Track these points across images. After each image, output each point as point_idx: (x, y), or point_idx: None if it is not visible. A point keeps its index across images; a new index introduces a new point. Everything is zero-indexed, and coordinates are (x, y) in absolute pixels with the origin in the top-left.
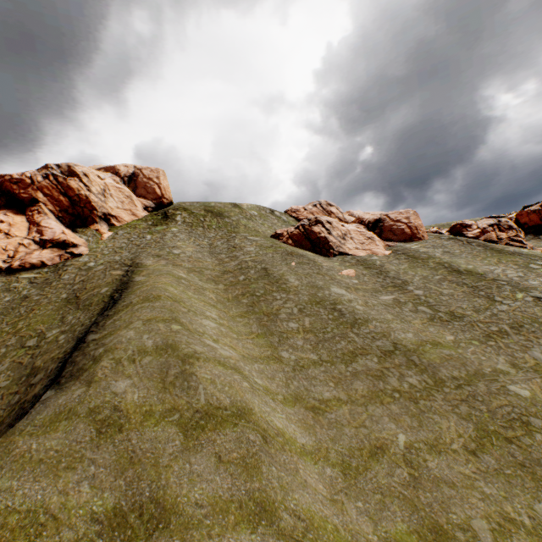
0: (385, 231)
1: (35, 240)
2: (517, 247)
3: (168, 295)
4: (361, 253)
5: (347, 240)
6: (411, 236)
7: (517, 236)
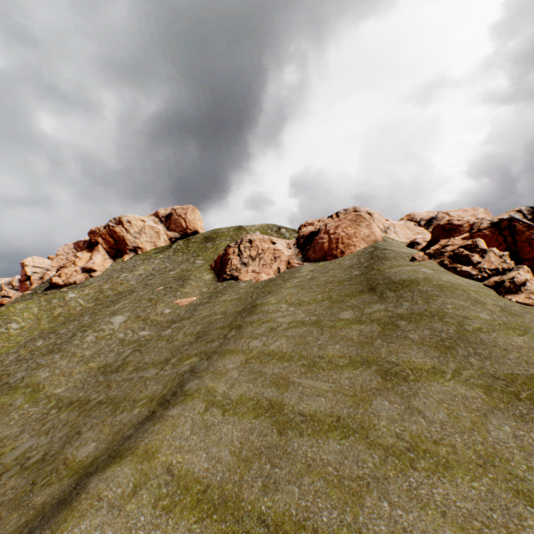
0: (311, 247)
1: (82, 268)
2: (445, 271)
3: (1, 309)
4: (247, 277)
5: (254, 262)
6: (325, 253)
7: (469, 246)
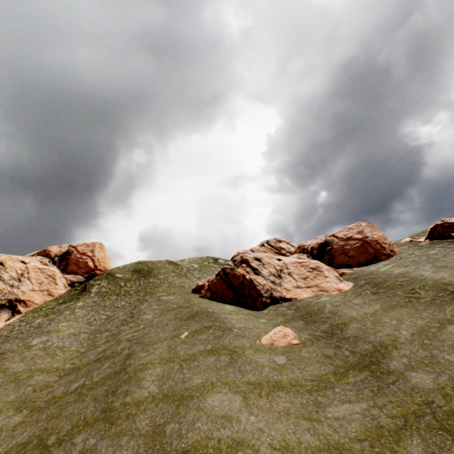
0: (336, 255)
1: None
2: None
3: None
4: (303, 293)
5: (284, 278)
6: (374, 254)
7: None
